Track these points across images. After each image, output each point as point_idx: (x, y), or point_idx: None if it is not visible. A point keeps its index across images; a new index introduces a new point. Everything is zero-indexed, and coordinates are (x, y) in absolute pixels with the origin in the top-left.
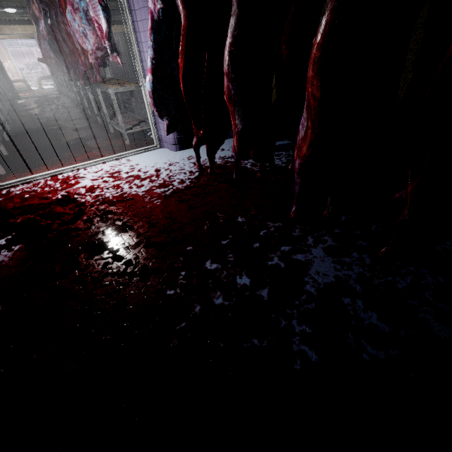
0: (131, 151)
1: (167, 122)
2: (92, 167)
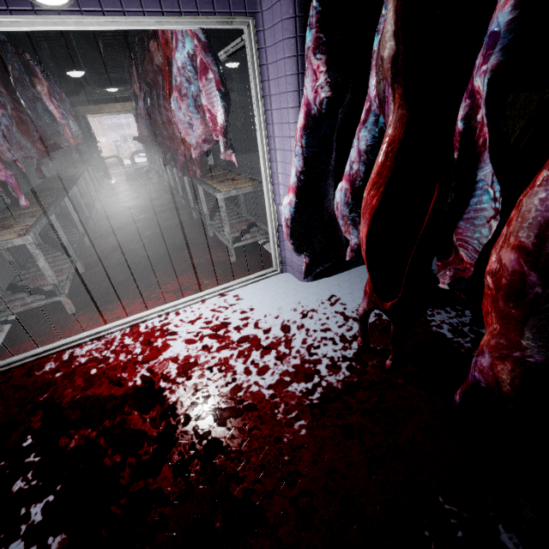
0: (240, 280)
1: (308, 258)
2: (186, 308)
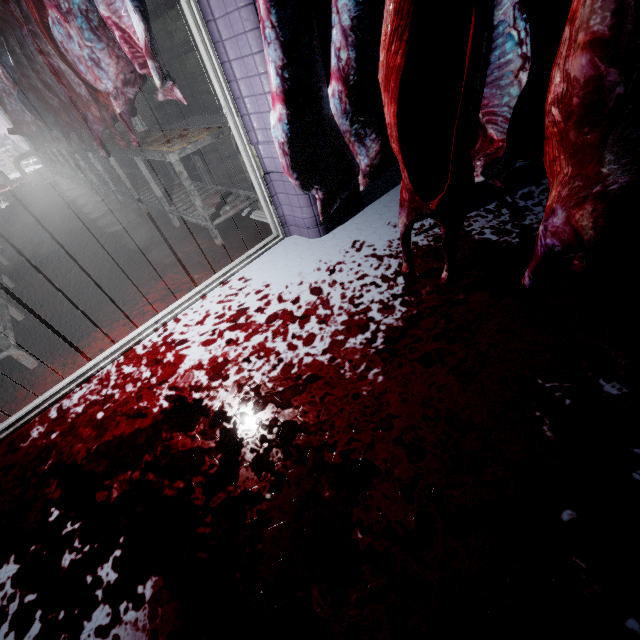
0: (239, 260)
1: (319, 194)
2: (185, 311)
